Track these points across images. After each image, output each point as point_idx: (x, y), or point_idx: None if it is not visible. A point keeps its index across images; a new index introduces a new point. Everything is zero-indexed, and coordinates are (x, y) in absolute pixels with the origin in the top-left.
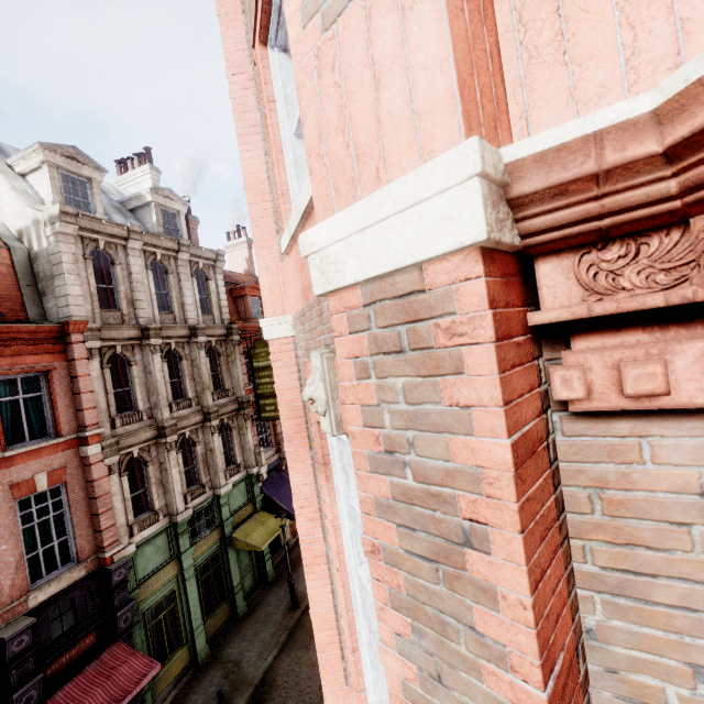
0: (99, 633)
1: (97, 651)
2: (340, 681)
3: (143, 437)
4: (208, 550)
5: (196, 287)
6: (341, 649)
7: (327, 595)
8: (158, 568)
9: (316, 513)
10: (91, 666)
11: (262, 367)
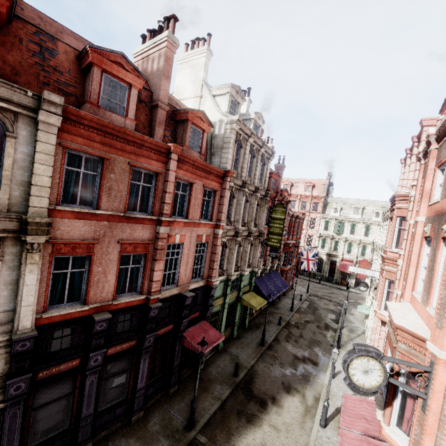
0: (200, 313)
1: (198, 320)
2: None
3: (230, 233)
4: (232, 299)
5: (260, 167)
6: None
7: None
8: (218, 296)
9: None
10: (197, 325)
11: (277, 218)
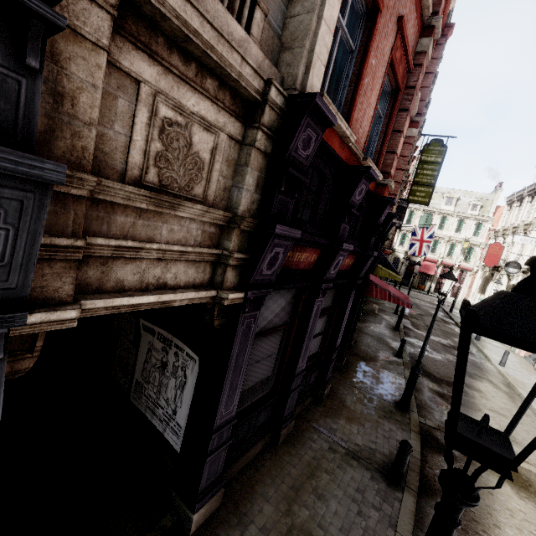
0: None
1: None
2: None
3: None
4: None
5: None
6: None
7: None
8: None
9: None
10: (371, 276)
11: (429, 161)
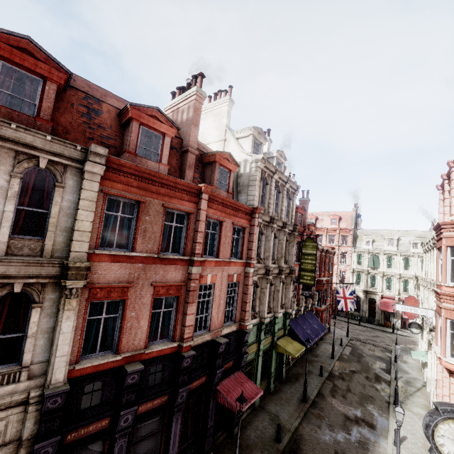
0: (233, 362)
1: (231, 371)
2: None
3: (261, 272)
4: (266, 345)
5: (286, 202)
6: None
7: None
8: (252, 342)
9: None
10: (232, 376)
11: (307, 253)
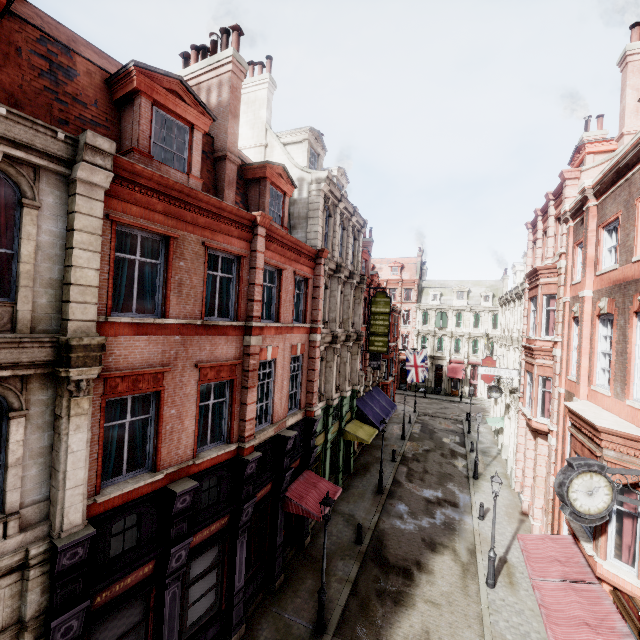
0: (300, 460)
1: (298, 471)
2: None
3: (327, 339)
4: (333, 434)
5: (352, 243)
6: None
7: None
8: (319, 433)
9: None
10: (301, 478)
11: (379, 312)
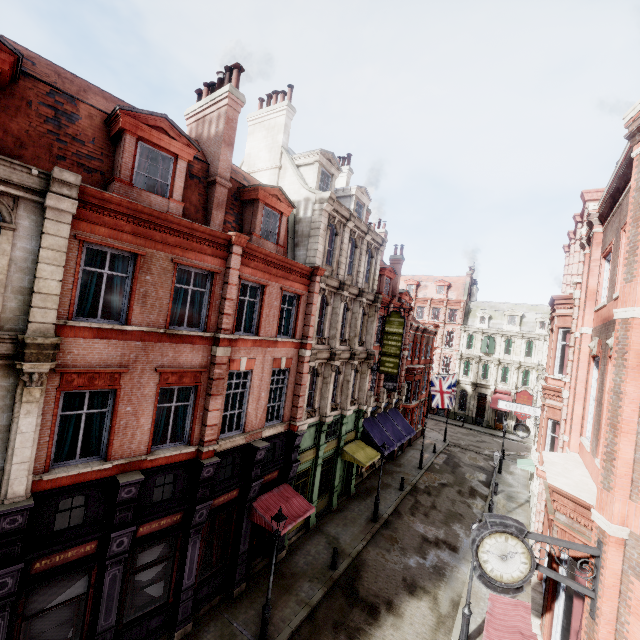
0: (279, 472)
1: (276, 483)
2: (626, 496)
3: (324, 355)
4: (329, 451)
5: (366, 261)
6: (631, 480)
7: (631, 451)
8: (308, 448)
9: (636, 408)
10: (275, 490)
11: (392, 332)
